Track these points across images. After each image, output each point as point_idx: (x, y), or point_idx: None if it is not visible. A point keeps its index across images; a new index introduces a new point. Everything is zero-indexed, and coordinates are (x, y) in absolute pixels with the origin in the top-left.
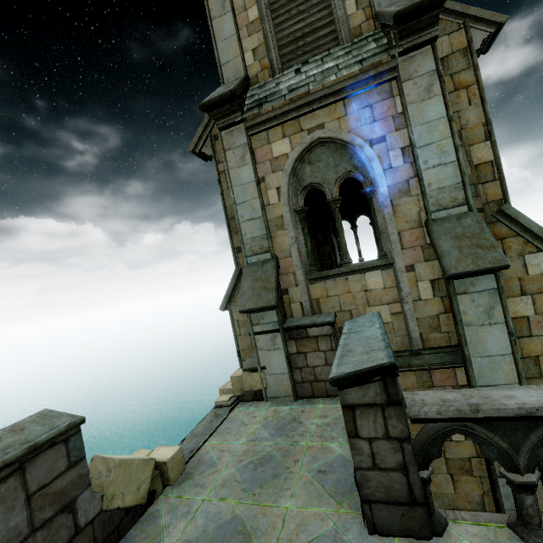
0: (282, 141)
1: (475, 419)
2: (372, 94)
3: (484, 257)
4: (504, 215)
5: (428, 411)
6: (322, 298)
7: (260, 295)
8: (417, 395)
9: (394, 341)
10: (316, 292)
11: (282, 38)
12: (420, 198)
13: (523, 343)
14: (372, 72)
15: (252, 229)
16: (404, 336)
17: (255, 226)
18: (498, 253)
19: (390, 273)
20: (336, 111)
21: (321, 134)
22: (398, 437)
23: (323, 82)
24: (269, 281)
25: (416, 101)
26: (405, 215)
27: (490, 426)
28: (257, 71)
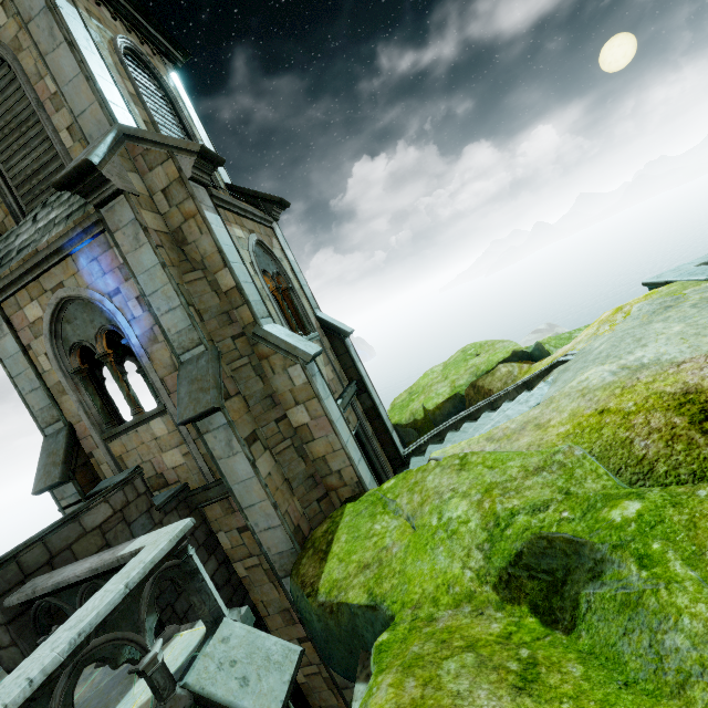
0: (32, 304)
1: (49, 594)
2: (93, 247)
3: (201, 401)
4: (259, 336)
5: (13, 600)
6: (124, 454)
7: (50, 473)
8: (31, 582)
9: (194, 479)
10: (117, 449)
11: (16, 176)
12: (168, 344)
13: (311, 447)
14: (79, 229)
15: (37, 400)
16: (199, 473)
17: (39, 397)
18: (210, 395)
19: (169, 418)
20: (69, 268)
21: (63, 293)
22: (3, 623)
23: (38, 245)
24: (59, 454)
25: (131, 251)
26: (162, 361)
27: (60, 596)
28: (2, 218)
